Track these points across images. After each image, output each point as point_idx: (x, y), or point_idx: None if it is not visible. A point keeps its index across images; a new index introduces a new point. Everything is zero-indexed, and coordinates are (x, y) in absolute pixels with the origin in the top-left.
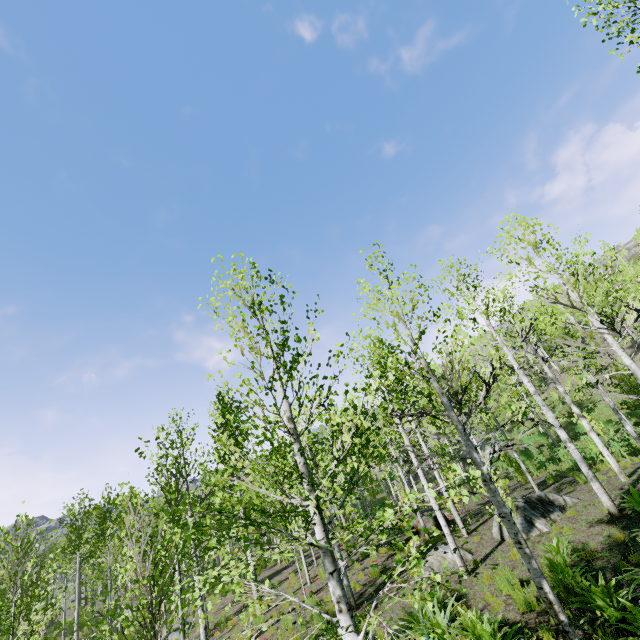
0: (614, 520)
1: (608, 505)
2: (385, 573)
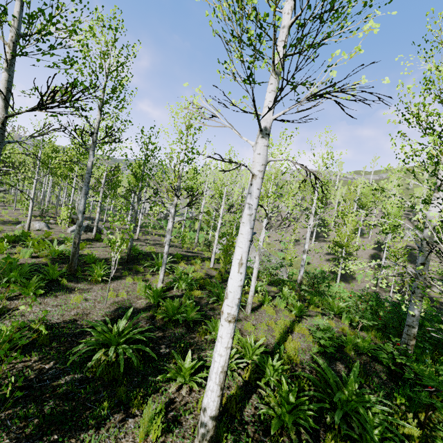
0: (89, 239)
1: (93, 235)
2: (20, 222)
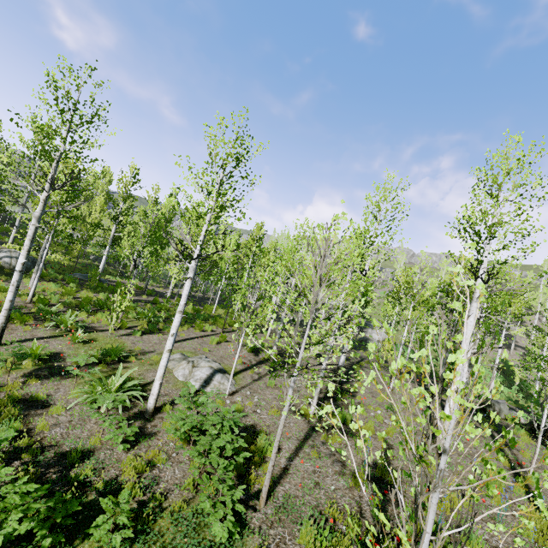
0: None
1: None
2: None
